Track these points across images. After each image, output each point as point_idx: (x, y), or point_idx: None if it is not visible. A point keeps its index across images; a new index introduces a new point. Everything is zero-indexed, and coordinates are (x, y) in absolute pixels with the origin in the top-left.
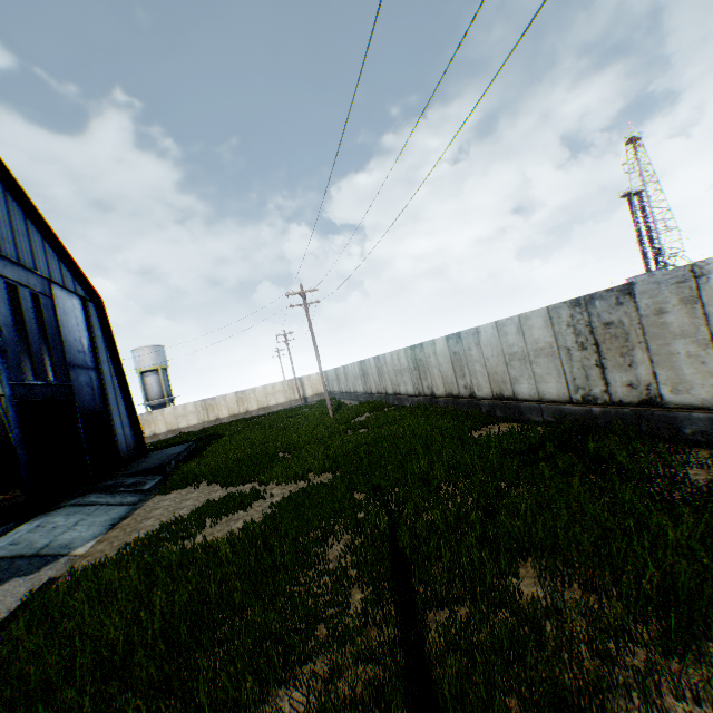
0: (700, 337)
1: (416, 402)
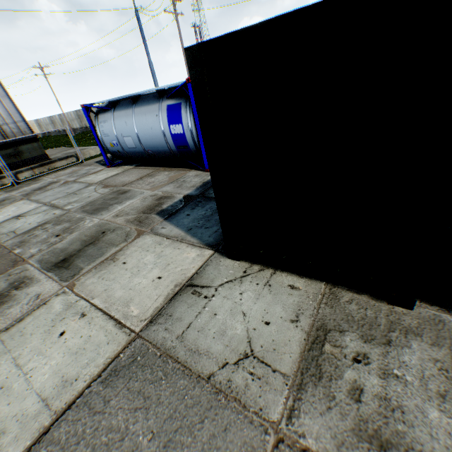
0: None
1: None
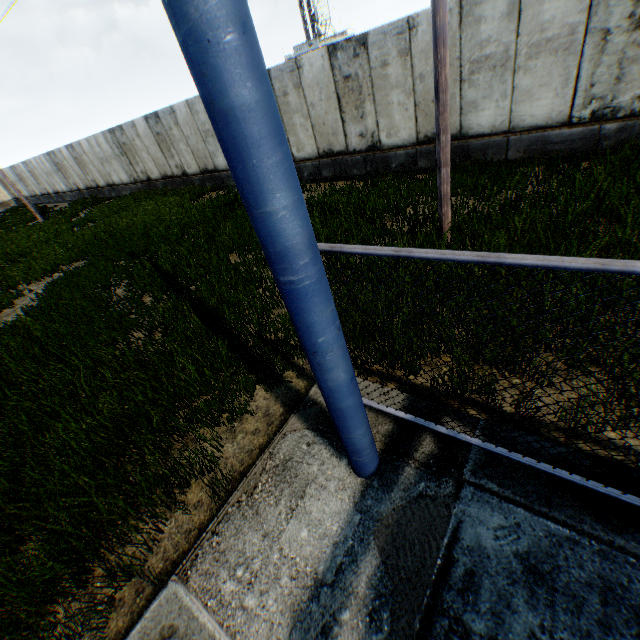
0: (305, 113)
1: (135, 190)
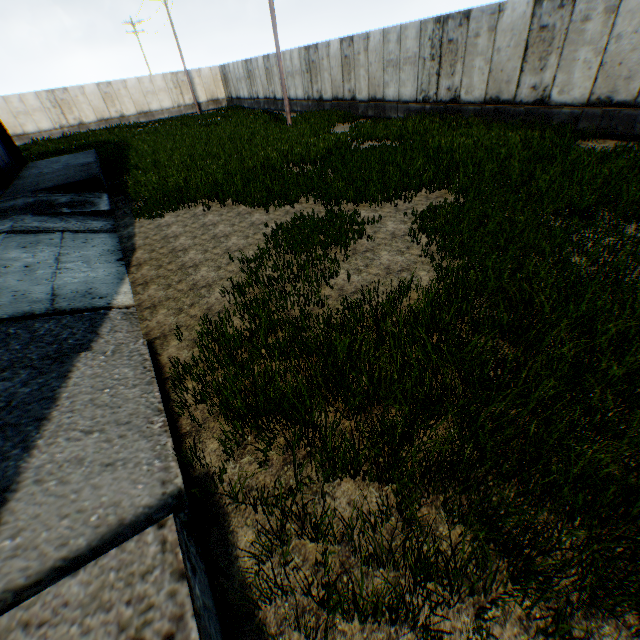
0: None
1: (413, 113)
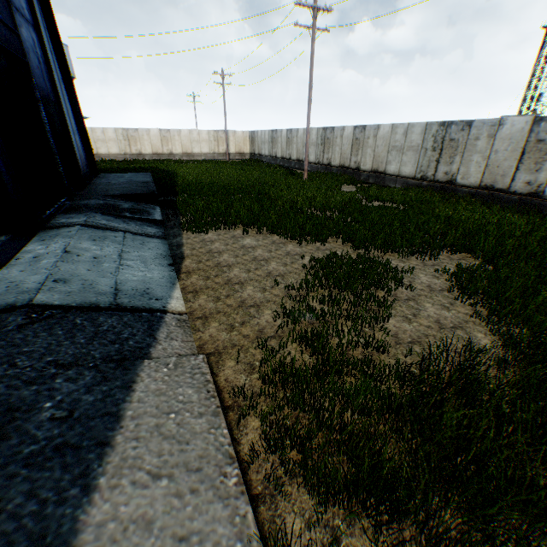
0: None
1: (410, 185)
